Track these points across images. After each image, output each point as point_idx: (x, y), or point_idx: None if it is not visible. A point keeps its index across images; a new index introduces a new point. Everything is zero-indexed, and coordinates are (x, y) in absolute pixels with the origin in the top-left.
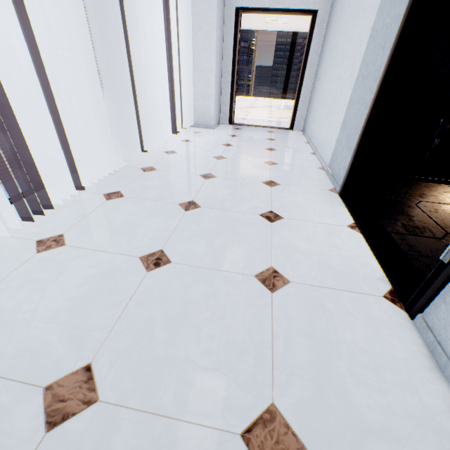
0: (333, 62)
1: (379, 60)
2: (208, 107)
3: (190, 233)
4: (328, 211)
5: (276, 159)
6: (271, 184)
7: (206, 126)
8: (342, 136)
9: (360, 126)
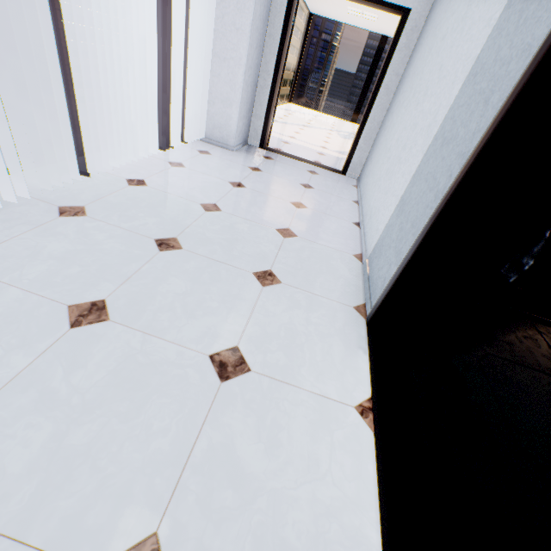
0: (413, 96)
1: (475, 120)
2: (228, 118)
3: (36, 397)
4: (336, 362)
5: (298, 227)
6: (265, 279)
7: (222, 144)
8: (395, 224)
9: (420, 224)
